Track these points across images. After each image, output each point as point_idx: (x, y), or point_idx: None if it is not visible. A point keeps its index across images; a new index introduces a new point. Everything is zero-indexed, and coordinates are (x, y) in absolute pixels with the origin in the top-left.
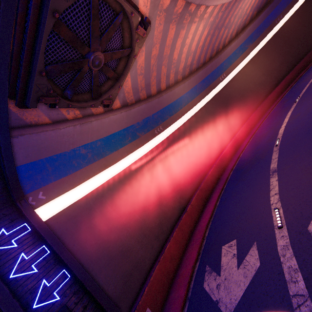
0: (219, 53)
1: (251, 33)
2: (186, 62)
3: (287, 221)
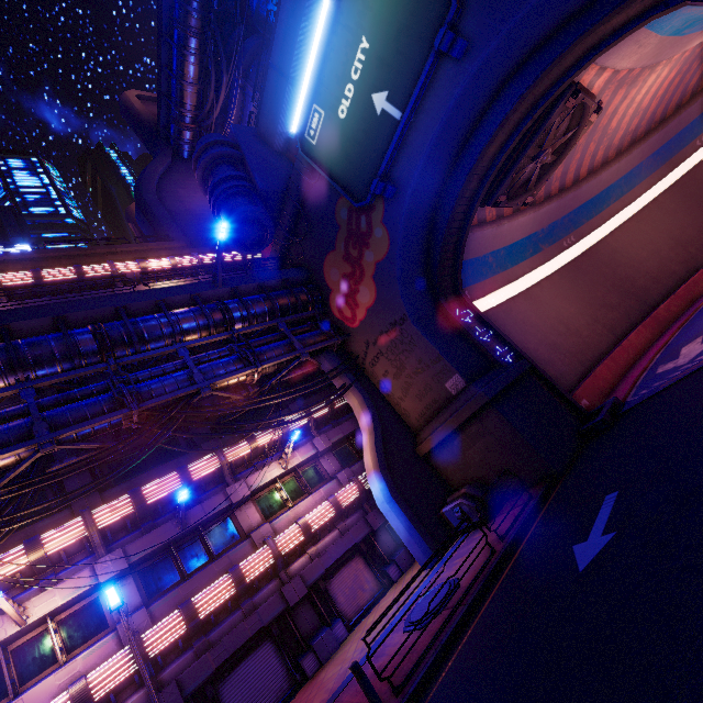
0: (699, 95)
1: None
2: (629, 127)
3: None
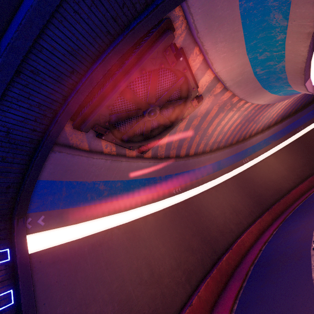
0: (245, 140)
1: (275, 133)
2: (217, 138)
3: None
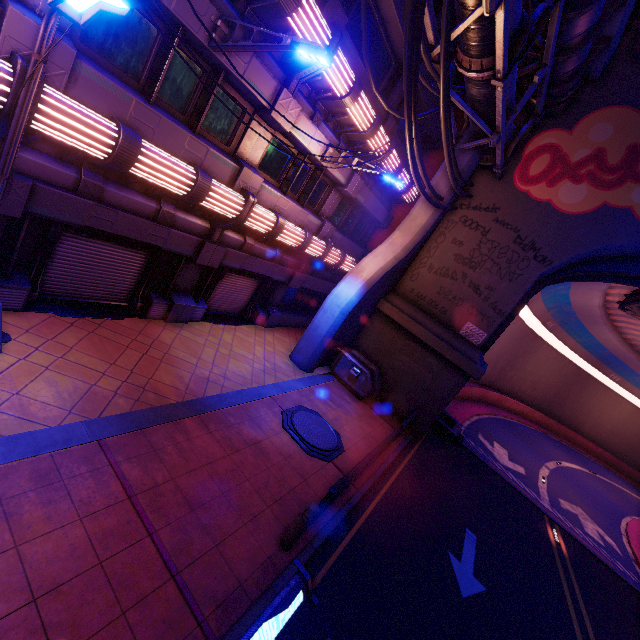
0: None
1: None
2: None
3: (548, 486)
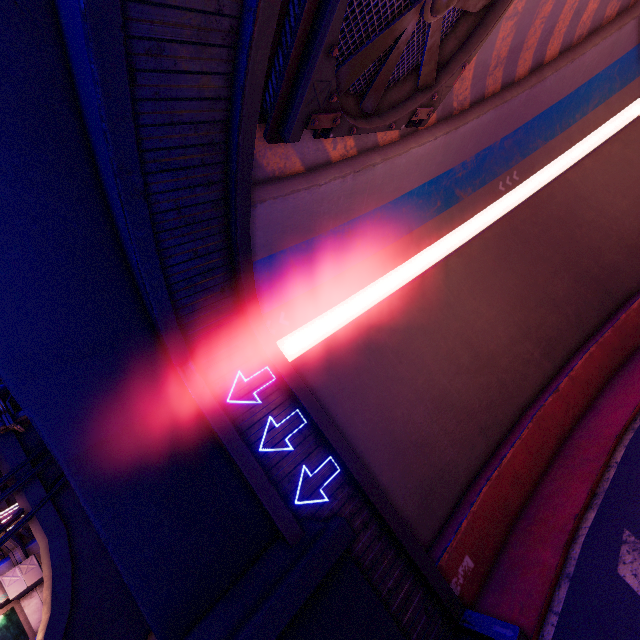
0: None
1: None
2: None
3: None
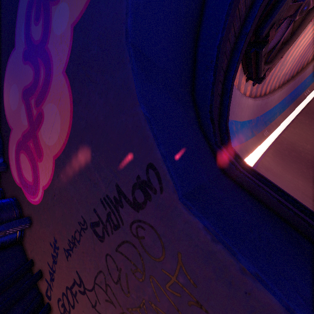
0: (304, 69)
1: None
2: (287, 69)
3: None
